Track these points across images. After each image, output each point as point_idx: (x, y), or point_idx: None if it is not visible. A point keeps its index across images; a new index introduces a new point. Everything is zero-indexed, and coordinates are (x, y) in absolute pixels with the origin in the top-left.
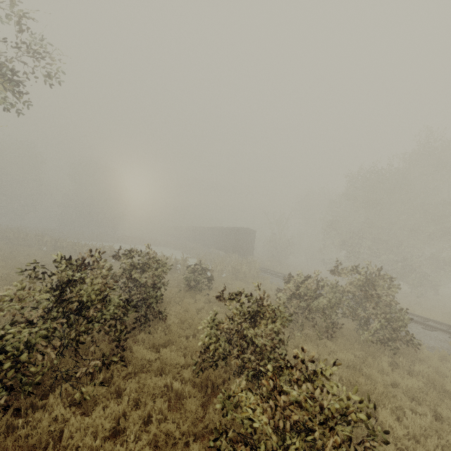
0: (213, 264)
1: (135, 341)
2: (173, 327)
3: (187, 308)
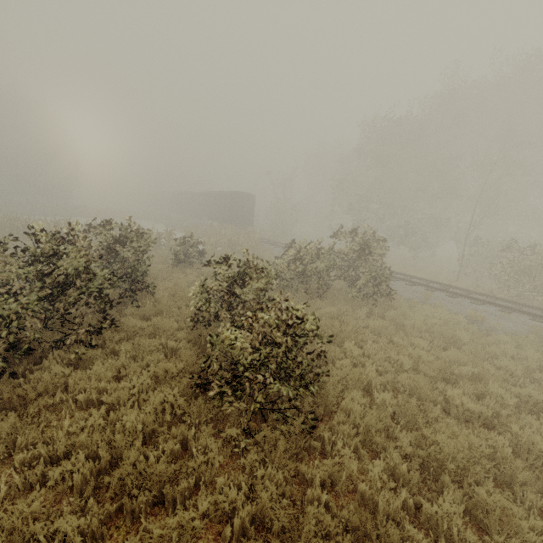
0: (204, 237)
1: (123, 316)
2: (162, 299)
3: (176, 282)
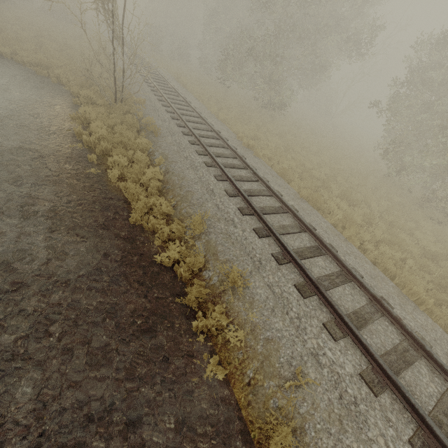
0: None
1: None
2: None
3: None
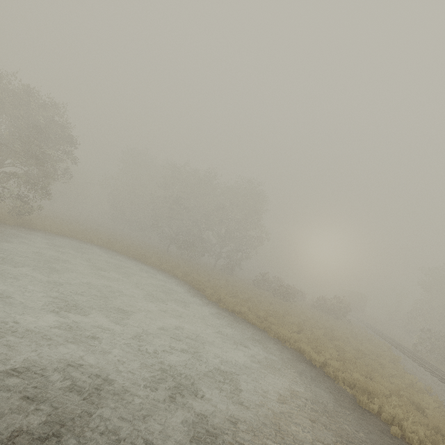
0: None
1: None
2: None
3: None
